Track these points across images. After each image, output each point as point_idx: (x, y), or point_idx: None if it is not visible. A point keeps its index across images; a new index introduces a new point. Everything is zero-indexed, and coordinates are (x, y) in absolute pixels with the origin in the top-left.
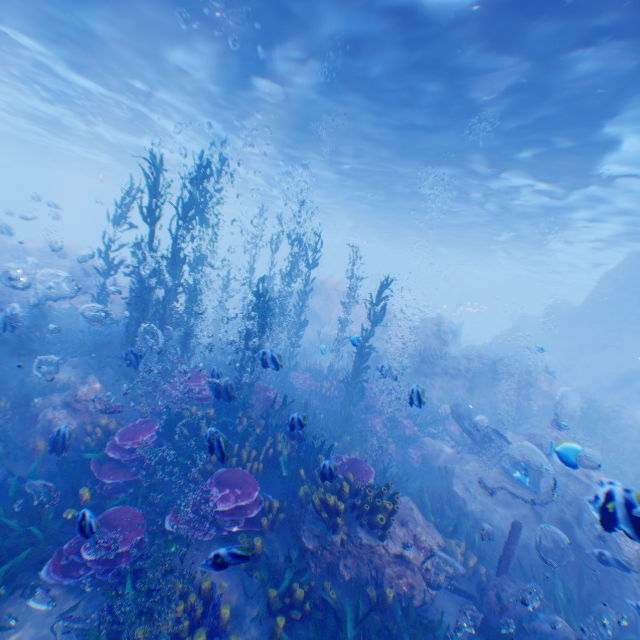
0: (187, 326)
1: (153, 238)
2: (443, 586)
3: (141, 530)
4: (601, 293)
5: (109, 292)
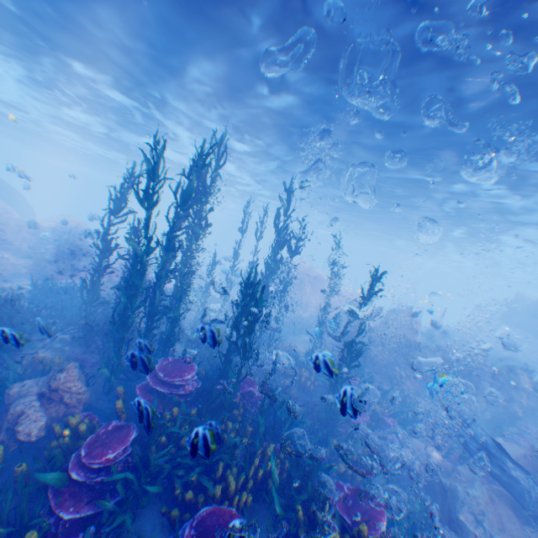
0: (174, 311)
1: (148, 223)
2: None
3: None
4: None
5: (103, 272)
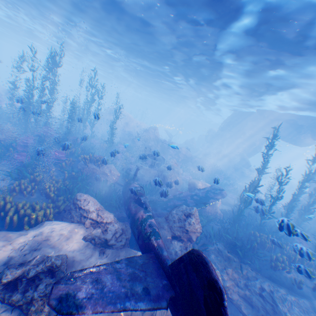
0: (47, 113)
1: (33, 78)
2: (118, 184)
3: (30, 157)
4: (221, 126)
5: (14, 97)
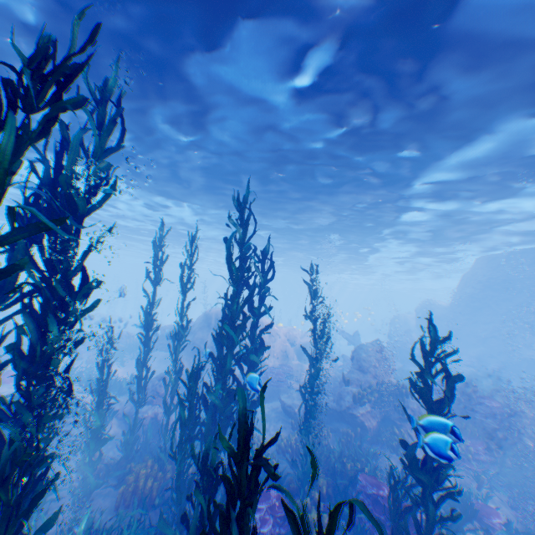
0: None
1: None
2: None
3: None
4: (468, 292)
5: None
